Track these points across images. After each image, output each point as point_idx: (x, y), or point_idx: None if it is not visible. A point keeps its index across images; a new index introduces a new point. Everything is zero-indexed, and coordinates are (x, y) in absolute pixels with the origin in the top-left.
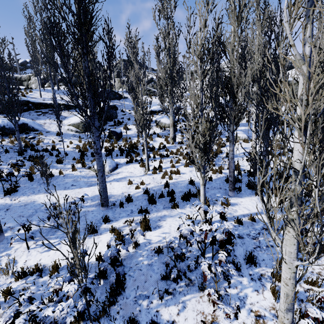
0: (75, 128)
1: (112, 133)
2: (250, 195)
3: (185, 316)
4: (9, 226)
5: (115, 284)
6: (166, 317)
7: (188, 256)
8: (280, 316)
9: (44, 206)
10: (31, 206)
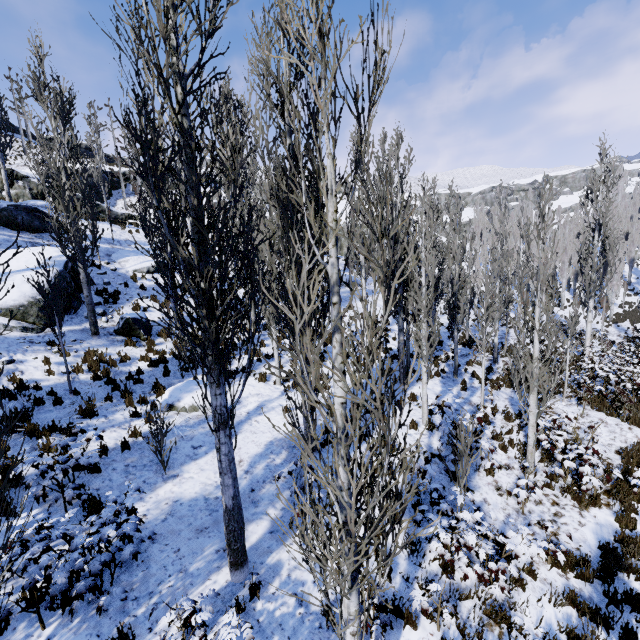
0: (12, 320)
1: (135, 323)
2: (415, 384)
3: (485, 492)
4: (215, 551)
5: (431, 506)
6: (478, 500)
7: (444, 455)
8: (530, 450)
9: (211, 498)
10: (188, 510)
